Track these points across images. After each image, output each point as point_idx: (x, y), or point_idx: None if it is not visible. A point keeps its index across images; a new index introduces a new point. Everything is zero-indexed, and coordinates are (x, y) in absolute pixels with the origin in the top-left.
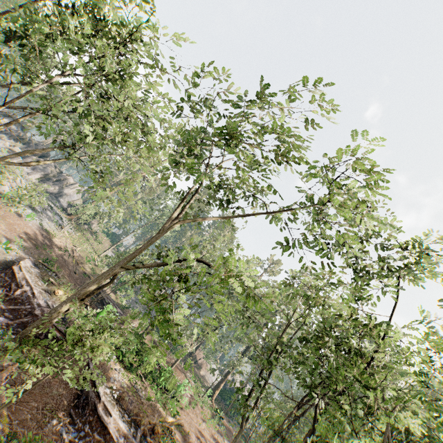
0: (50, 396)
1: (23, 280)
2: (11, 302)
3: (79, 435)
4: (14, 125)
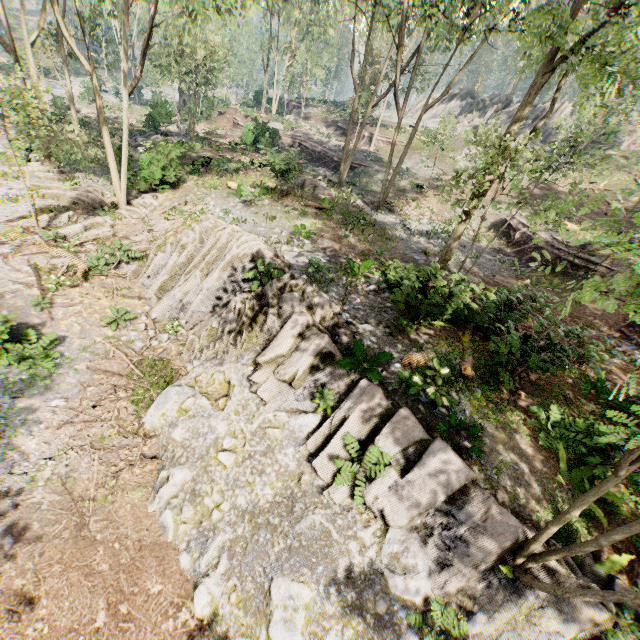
0: (583, 313)
1: (518, 225)
2: (513, 246)
3: (639, 350)
4: (463, 100)
